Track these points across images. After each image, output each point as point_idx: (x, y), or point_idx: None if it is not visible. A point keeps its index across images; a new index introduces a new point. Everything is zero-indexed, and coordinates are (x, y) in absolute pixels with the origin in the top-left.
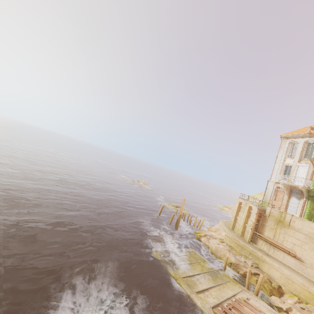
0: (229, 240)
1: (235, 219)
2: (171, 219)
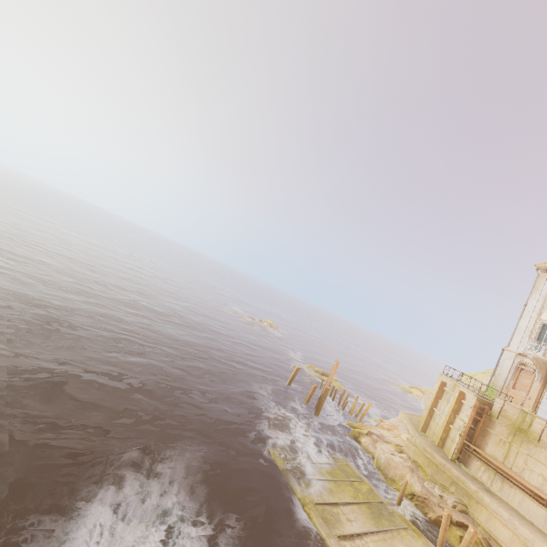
0: (414, 450)
1: (430, 412)
2: (310, 393)
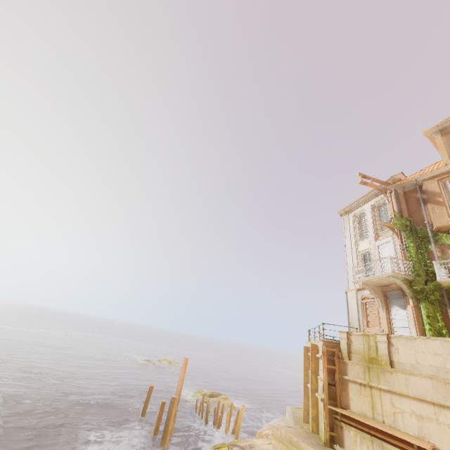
0: (281, 449)
1: (305, 390)
2: (158, 415)
